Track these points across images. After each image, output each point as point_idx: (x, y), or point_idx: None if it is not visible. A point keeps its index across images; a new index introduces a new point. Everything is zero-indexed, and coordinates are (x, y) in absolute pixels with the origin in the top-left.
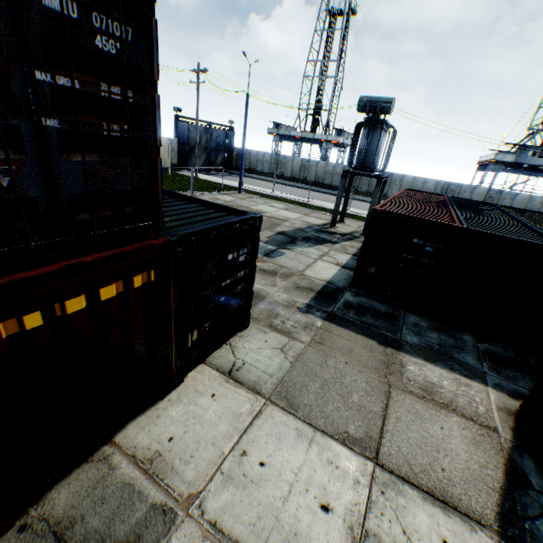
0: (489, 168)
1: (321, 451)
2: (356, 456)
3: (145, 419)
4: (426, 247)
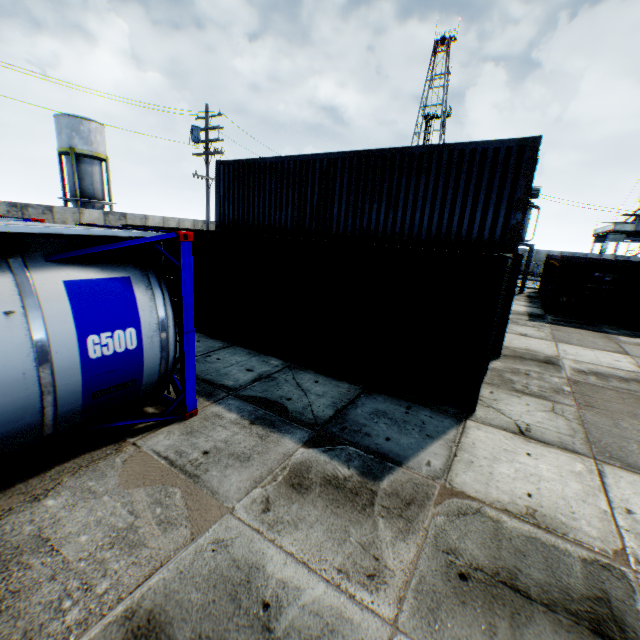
0: (610, 238)
1: (599, 352)
2: (617, 354)
3: (505, 342)
4: (604, 278)
